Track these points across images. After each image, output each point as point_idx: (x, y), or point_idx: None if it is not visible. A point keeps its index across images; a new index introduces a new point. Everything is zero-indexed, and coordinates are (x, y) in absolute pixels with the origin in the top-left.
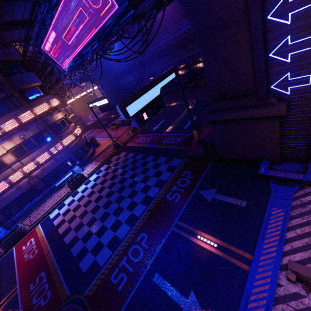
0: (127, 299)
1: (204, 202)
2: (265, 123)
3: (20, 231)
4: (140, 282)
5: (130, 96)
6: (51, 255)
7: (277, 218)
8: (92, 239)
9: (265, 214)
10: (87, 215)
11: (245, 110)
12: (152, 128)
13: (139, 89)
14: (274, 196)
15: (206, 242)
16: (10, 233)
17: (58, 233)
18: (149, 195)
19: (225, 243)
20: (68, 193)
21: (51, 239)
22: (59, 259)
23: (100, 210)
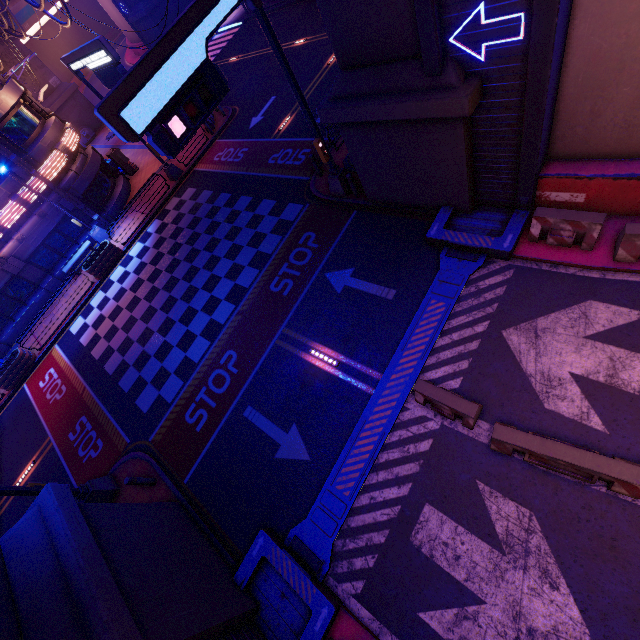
0: (209, 440)
1: (330, 295)
2: (439, 131)
3: (24, 360)
4: (226, 419)
5: (123, 81)
6: (89, 392)
7: (432, 317)
8: (150, 364)
9: (417, 311)
10: (136, 325)
11: (399, 99)
12: (248, 121)
13: (144, 54)
14: (440, 279)
15: (322, 360)
16: (8, 364)
17: (92, 358)
18: (241, 283)
19: (349, 359)
20: (93, 285)
21: (83, 369)
22: (103, 397)
23: (158, 315)
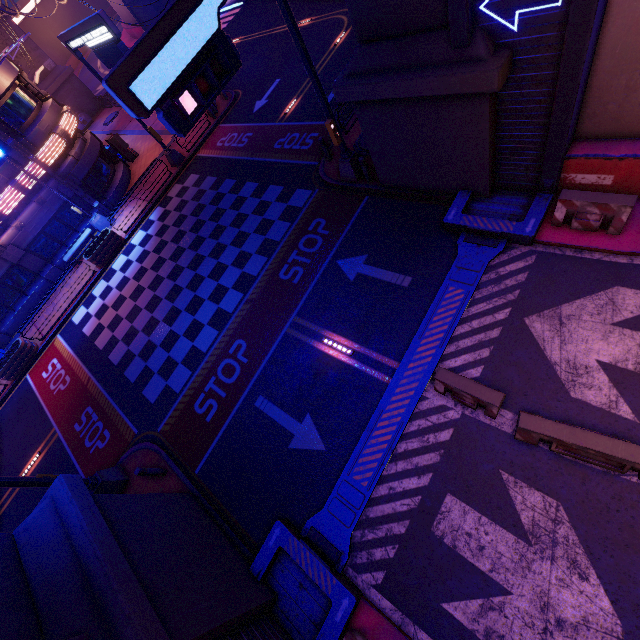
0: (220, 430)
1: (342, 283)
2: (463, 108)
3: (26, 350)
4: (237, 409)
5: (132, 51)
6: (94, 383)
7: (451, 305)
8: (157, 354)
9: (435, 298)
10: (140, 315)
11: (422, 74)
12: (252, 105)
13: (154, 22)
14: (458, 265)
15: (336, 349)
16: (9, 354)
17: (96, 348)
18: (249, 271)
19: (364, 348)
20: (94, 274)
21: (87, 359)
22: (108, 387)
23: (163, 304)
